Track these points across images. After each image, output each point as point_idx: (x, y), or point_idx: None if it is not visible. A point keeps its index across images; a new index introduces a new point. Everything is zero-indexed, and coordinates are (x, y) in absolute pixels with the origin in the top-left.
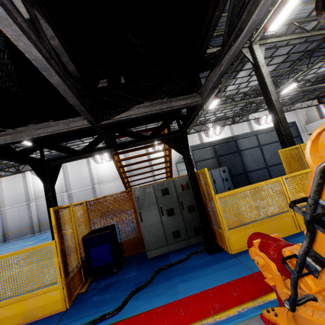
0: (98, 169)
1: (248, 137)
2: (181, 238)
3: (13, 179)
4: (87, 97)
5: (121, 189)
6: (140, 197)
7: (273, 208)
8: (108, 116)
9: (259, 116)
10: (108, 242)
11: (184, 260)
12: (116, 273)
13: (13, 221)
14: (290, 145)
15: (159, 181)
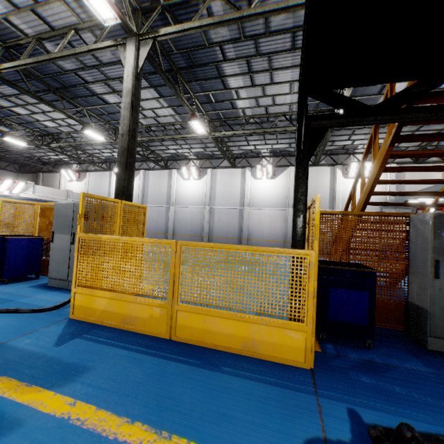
0: (254, 187)
1: None
2: None
3: (159, 175)
4: None
5: (277, 222)
6: None
7: None
8: None
9: None
10: (367, 290)
11: None
12: (369, 347)
13: (151, 221)
14: None
15: None
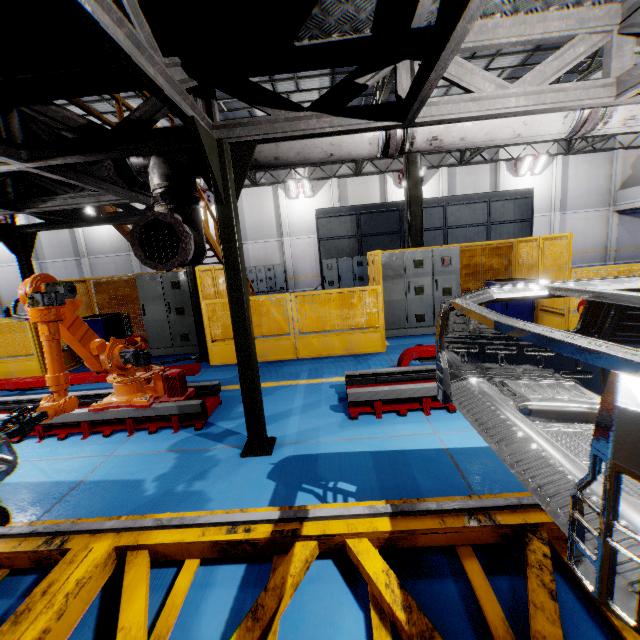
0: None
1: (427, 209)
2: (190, 343)
3: None
4: (9, 181)
5: None
6: (145, 287)
7: (271, 328)
8: (35, 203)
9: (522, 155)
10: (100, 330)
11: (169, 362)
12: None
13: None
14: (413, 246)
15: (290, 258)
